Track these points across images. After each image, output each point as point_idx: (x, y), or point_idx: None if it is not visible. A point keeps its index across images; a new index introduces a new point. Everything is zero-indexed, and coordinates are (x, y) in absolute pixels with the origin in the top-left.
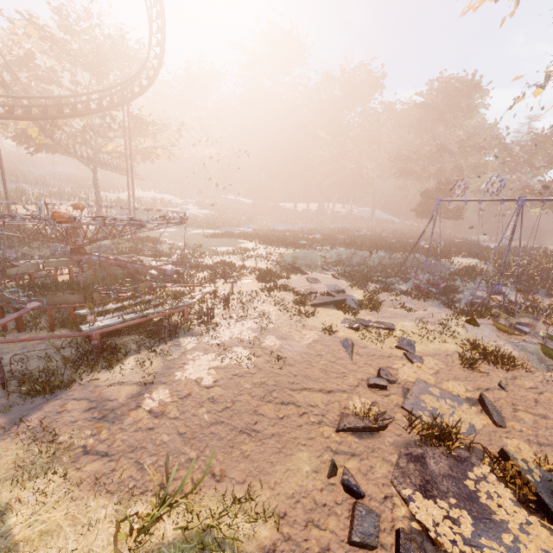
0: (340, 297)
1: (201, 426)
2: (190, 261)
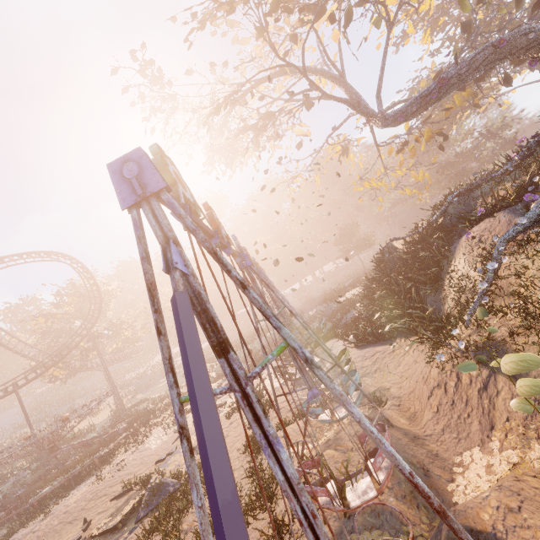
0: None
1: (51, 528)
2: (154, 409)
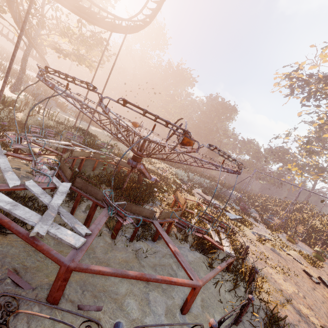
0: (238, 215)
1: None
2: None
